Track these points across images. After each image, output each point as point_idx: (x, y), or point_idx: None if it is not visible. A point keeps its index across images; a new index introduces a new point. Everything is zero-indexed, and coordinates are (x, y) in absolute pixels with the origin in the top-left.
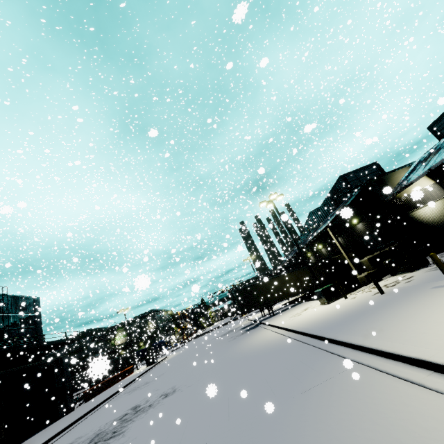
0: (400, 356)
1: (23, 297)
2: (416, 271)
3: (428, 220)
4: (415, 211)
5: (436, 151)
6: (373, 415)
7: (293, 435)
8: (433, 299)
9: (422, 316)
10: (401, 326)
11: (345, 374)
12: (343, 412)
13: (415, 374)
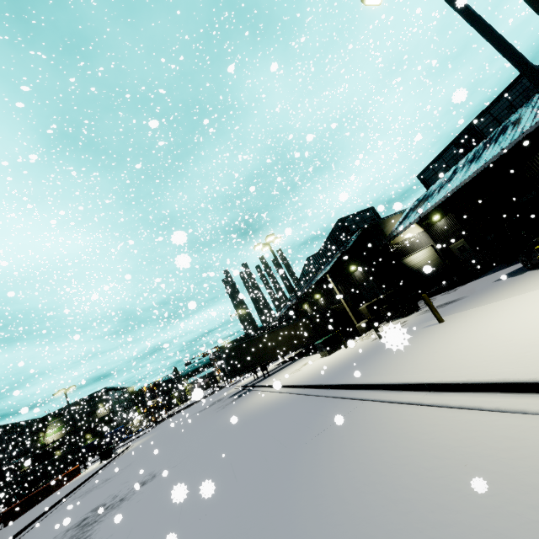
0: (402, 384)
1: None
2: (409, 316)
3: (418, 267)
4: (407, 258)
5: (425, 200)
6: (383, 436)
7: (312, 471)
8: (425, 336)
9: (417, 350)
10: (400, 362)
11: (354, 412)
12: (356, 441)
13: (414, 397)
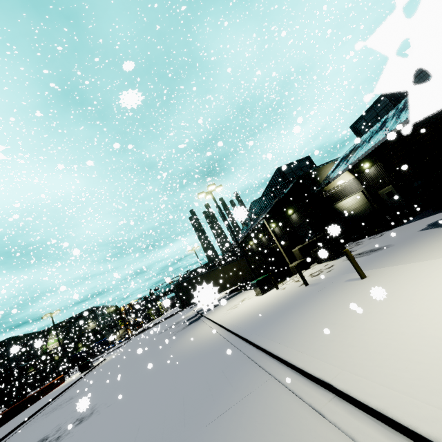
0: (308, 373)
1: None
2: (337, 260)
3: (348, 211)
4: (338, 203)
5: (356, 149)
6: None
7: None
8: (345, 295)
9: (333, 316)
10: (314, 329)
11: (257, 393)
12: None
13: (318, 399)
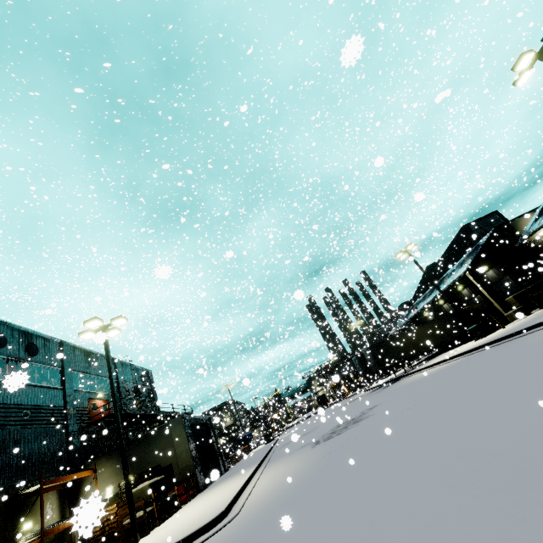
0: None
1: (141, 369)
2: None
3: None
4: None
5: None
6: None
7: None
8: None
9: None
10: None
11: None
12: None
13: None
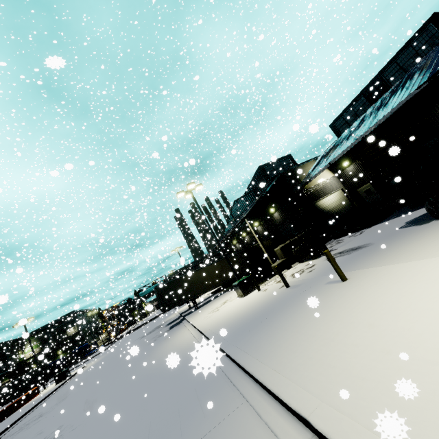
0: (283, 401)
1: None
2: (318, 259)
3: (329, 209)
4: (319, 201)
5: (335, 147)
6: None
7: None
8: (325, 300)
9: (313, 326)
10: (293, 342)
11: (228, 422)
12: None
13: None
